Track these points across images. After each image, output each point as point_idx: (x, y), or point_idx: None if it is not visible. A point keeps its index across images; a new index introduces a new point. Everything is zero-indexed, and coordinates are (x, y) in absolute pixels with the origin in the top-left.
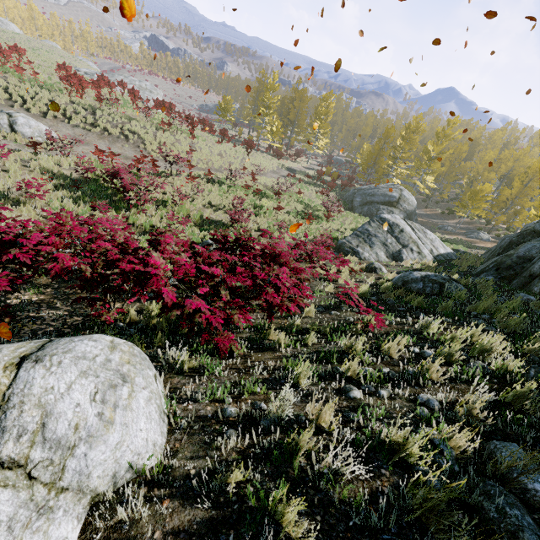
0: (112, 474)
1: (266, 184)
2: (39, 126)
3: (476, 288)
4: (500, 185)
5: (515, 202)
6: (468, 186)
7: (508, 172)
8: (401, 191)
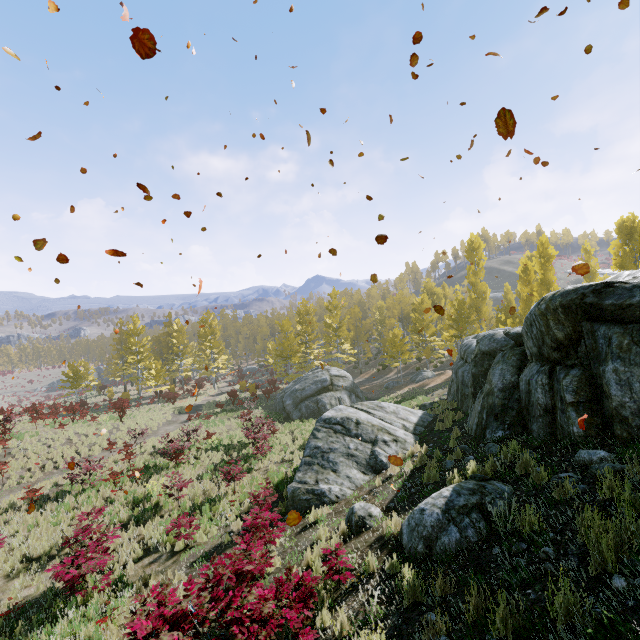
0: None
1: (156, 448)
2: None
3: (514, 472)
4: (404, 325)
5: (426, 333)
6: (381, 337)
7: (401, 313)
8: (328, 371)
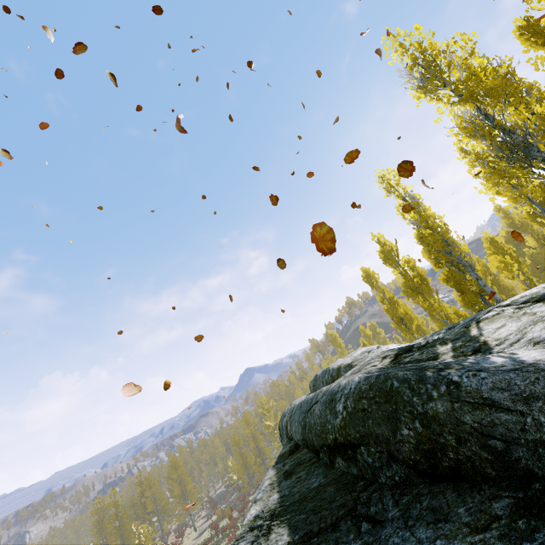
0: None
1: None
2: None
3: None
4: None
5: None
6: None
7: None
8: None
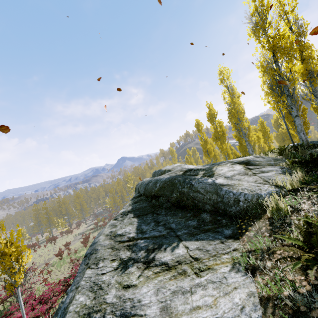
0: None
1: (75, 247)
2: None
3: None
4: None
5: None
6: None
7: None
8: None
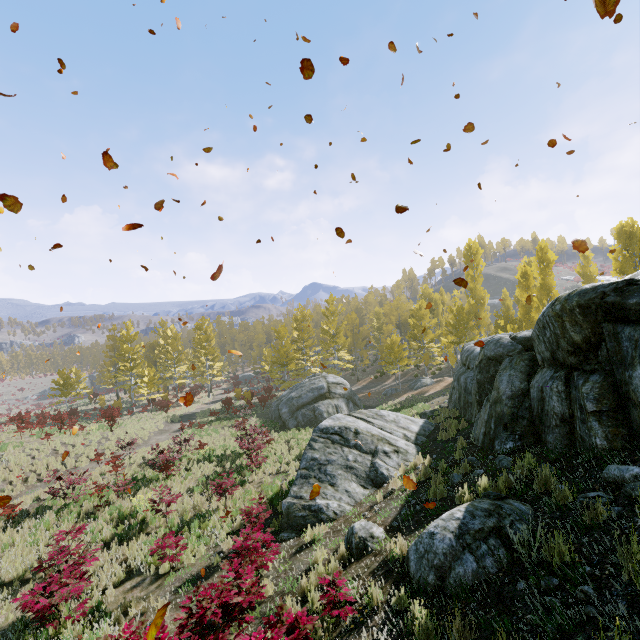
0: None
1: (146, 459)
2: None
3: (531, 488)
4: (401, 331)
5: (424, 340)
6: (378, 343)
7: (399, 320)
8: (325, 378)
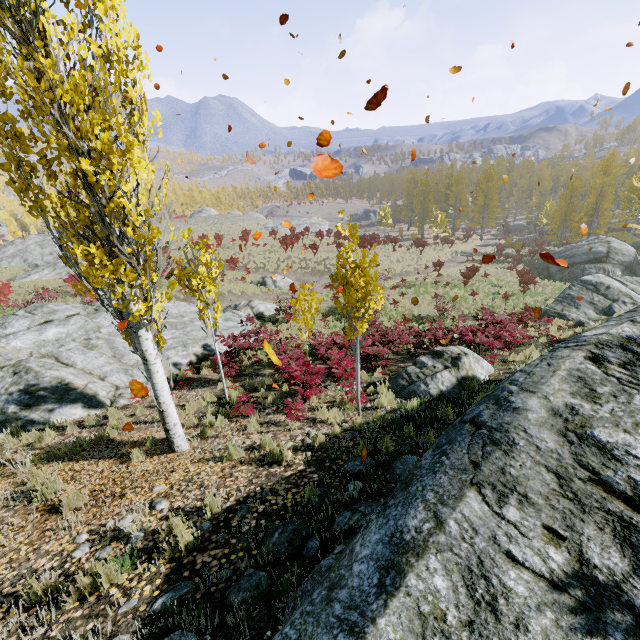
0: (487, 370)
1: (448, 275)
2: (286, 279)
3: None
4: None
5: None
6: None
7: None
8: (608, 243)
